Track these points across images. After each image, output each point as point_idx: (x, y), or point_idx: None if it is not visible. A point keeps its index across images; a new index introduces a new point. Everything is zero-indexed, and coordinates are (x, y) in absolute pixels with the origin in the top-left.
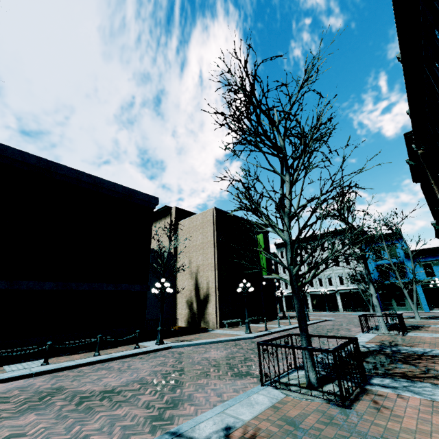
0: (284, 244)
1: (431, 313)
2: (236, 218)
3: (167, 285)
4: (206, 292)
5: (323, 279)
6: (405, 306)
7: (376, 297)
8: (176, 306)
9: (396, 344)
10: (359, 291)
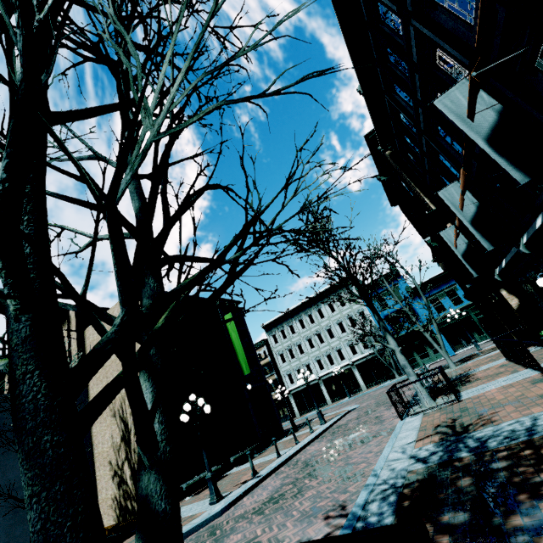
0: (274, 323)
1: (457, 355)
2: None
3: None
4: None
5: (332, 354)
6: (429, 356)
7: (400, 352)
8: (96, 487)
9: (464, 427)
10: (377, 356)
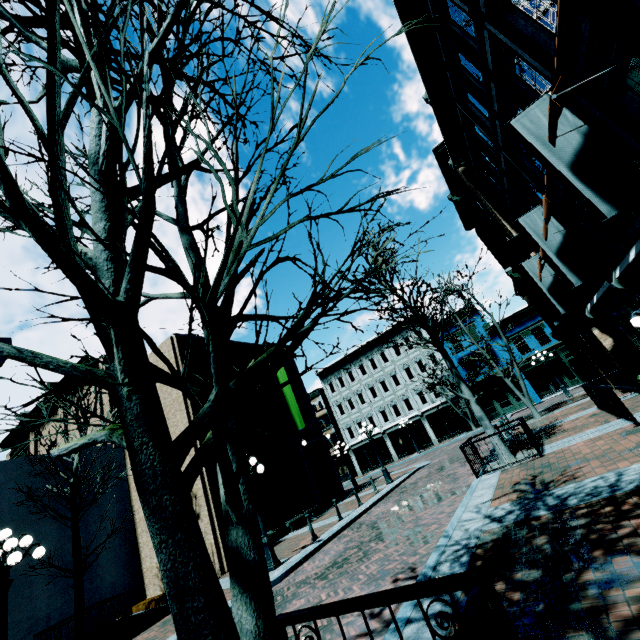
0: (330, 370)
1: (544, 403)
2: None
3: (11, 547)
4: None
5: (398, 404)
6: (511, 404)
7: (476, 402)
8: (139, 555)
9: (544, 484)
10: (450, 405)
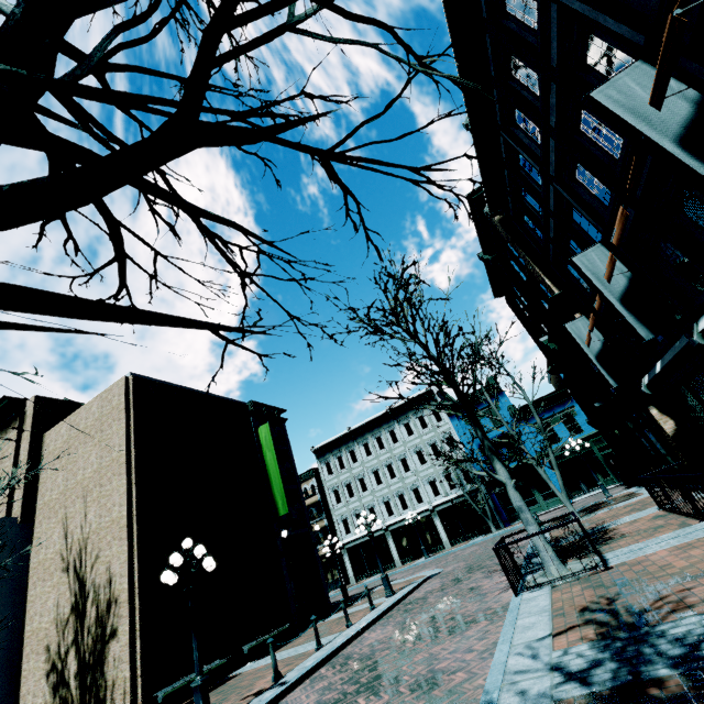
0: (329, 447)
1: (576, 504)
2: (199, 396)
3: None
4: (103, 613)
5: (406, 494)
6: (538, 503)
7: (514, 487)
8: (19, 689)
9: (635, 614)
10: (467, 499)
